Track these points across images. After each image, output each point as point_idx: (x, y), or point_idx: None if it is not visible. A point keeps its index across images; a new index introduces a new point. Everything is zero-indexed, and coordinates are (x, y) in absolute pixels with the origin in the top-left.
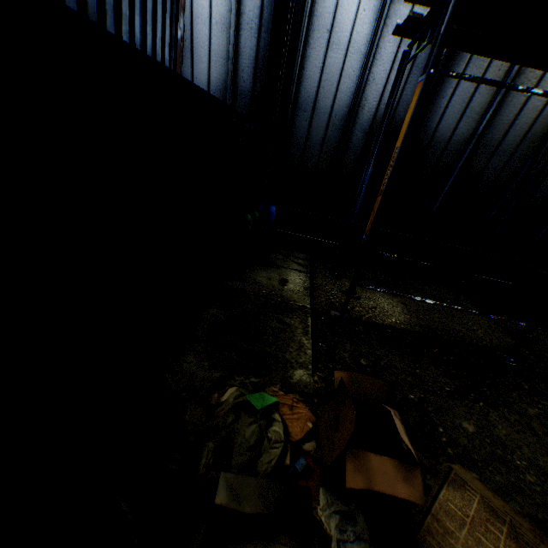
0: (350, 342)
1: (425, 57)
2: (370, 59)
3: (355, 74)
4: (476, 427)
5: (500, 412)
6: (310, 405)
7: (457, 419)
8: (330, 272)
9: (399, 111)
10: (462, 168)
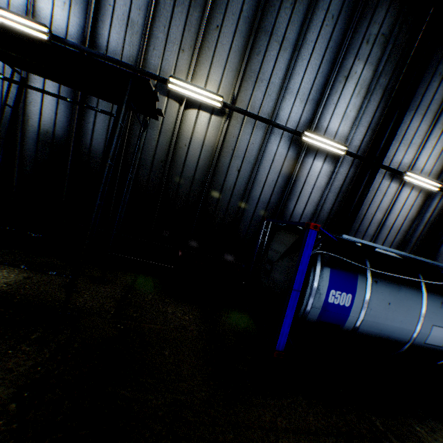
0: None
1: (67, 94)
2: None
3: (15, 95)
4: None
5: None
6: None
7: None
8: None
9: (59, 128)
10: (121, 175)
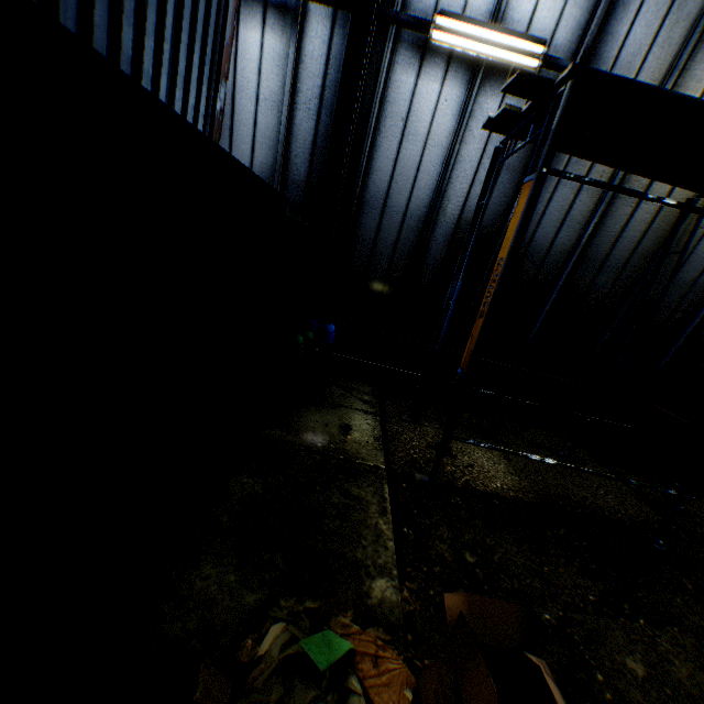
0: (447, 524)
1: (518, 156)
2: (453, 154)
3: (436, 169)
4: (646, 666)
5: (669, 633)
6: (402, 647)
7: (617, 653)
8: (406, 413)
9: (488, 215)
10: (565, 284)
